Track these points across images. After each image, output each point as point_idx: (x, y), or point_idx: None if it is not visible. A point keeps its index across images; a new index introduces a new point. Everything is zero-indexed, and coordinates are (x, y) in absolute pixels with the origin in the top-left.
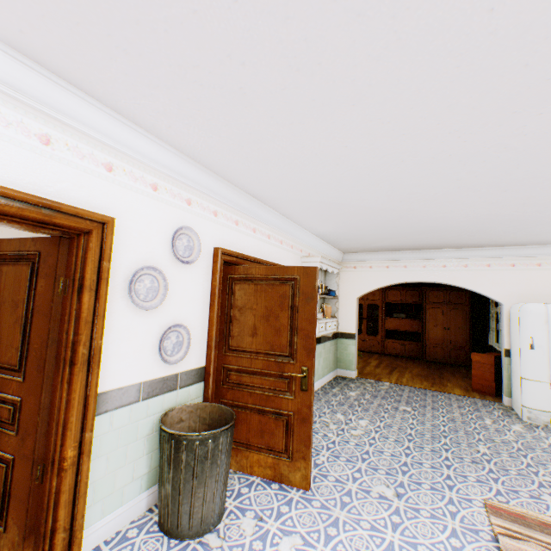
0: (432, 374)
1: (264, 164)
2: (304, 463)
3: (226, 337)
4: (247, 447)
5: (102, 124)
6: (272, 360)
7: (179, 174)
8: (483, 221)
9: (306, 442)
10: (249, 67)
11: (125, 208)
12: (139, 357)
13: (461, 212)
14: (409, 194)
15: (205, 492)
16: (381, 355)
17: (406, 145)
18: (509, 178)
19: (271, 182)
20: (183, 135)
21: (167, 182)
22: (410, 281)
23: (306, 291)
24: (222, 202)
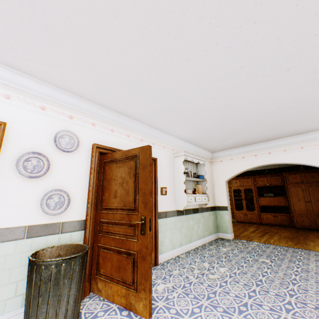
0: (298, 236)
1: (107, 85)
2: (144, 294)
3: (102, 201)
4: (111, 279)
5: (1, 73)
6: (124, 213)
7: (61, 101)
8: (293, 105)
9: (145, 276)
10: (36, 6)
11: (18, 119)
12: (26, 209)
13: (267, 99)
14: (215, 90)
15: (48, 308)
16: (260, 224)
17: (179, 43)
18: (282, 55)
19: (123, 100)
20: (50, 74)
21: (53, 105)
22: (261, 165)
23: (143, 162)
24: (99, 118)
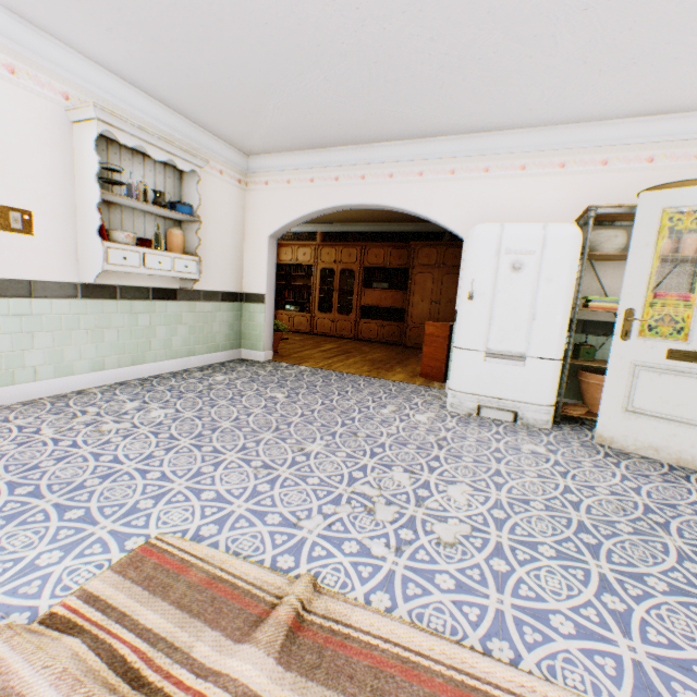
0: (393, 359)
1: None
2: None
3: None
4: None
5: None
6: None
7: None
8: (366, 2)
9: None
10: None
11: None
12: None
13: None
14: None
15: None
16: (354, 341)
17: None
18: None
19: None
20: None
21: None
22: (345, 207)
23: None
24: None
